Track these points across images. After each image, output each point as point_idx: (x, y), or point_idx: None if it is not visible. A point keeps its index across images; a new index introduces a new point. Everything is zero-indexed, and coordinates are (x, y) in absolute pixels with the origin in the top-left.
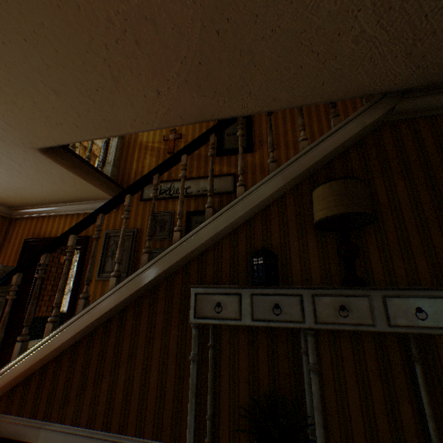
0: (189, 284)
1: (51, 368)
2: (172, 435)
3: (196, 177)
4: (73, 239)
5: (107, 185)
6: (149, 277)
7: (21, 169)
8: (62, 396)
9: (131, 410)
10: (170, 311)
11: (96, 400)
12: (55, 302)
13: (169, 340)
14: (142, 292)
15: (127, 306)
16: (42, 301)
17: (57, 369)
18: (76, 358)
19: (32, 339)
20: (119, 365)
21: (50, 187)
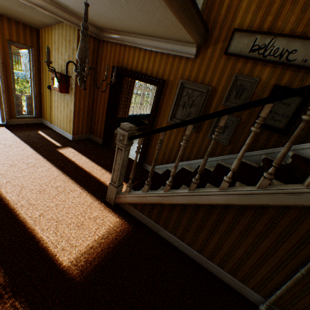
0: (300, 223)
1: (167, 208)
2: (241, 279)
3: None
4: (190, 129)
5: (198, 30)
6: (263, 201)
7: (124, 5)
8: (173, 224)
9: (217, 255)
10: (270, 229)
11: (195, 238)
12: (171, 173)
13: (259, 243)
14: (249, 205)
15: (230, 205)
16: (119, 108)
17: (171, 211)
18: (184, 213)
19: (115, 129)
20: (214, 232)
21: (141, 23)
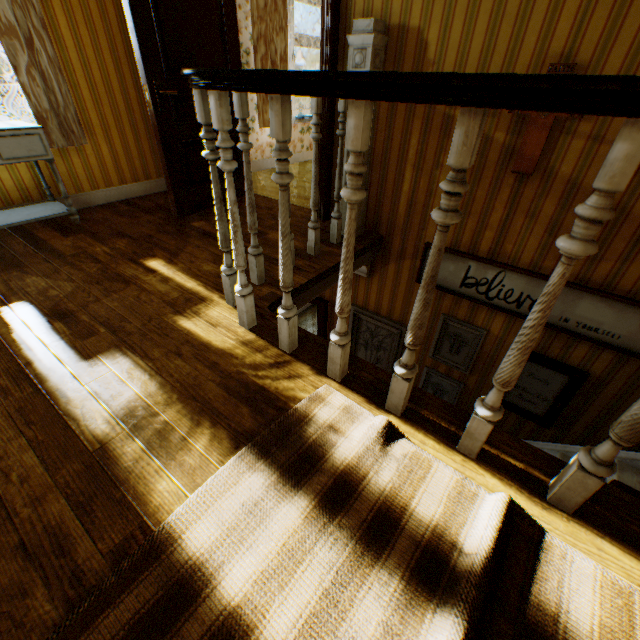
0: None
1: None
2: None
3: (574, 287)
4: None
5: (354, 267)
6: None
7: None
8: None
9: None
10: None
11: None
12: None
13: None
14: None
15: None
16: None
17: None
18: None
19: None
20: None
21: None
